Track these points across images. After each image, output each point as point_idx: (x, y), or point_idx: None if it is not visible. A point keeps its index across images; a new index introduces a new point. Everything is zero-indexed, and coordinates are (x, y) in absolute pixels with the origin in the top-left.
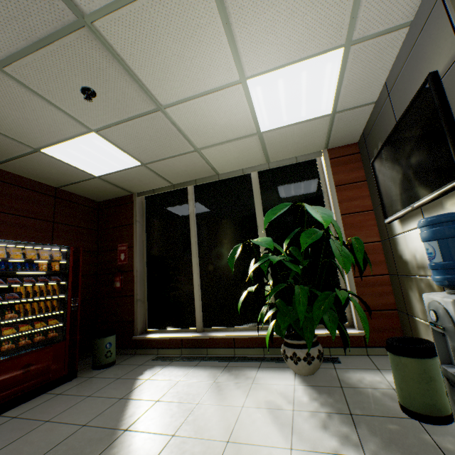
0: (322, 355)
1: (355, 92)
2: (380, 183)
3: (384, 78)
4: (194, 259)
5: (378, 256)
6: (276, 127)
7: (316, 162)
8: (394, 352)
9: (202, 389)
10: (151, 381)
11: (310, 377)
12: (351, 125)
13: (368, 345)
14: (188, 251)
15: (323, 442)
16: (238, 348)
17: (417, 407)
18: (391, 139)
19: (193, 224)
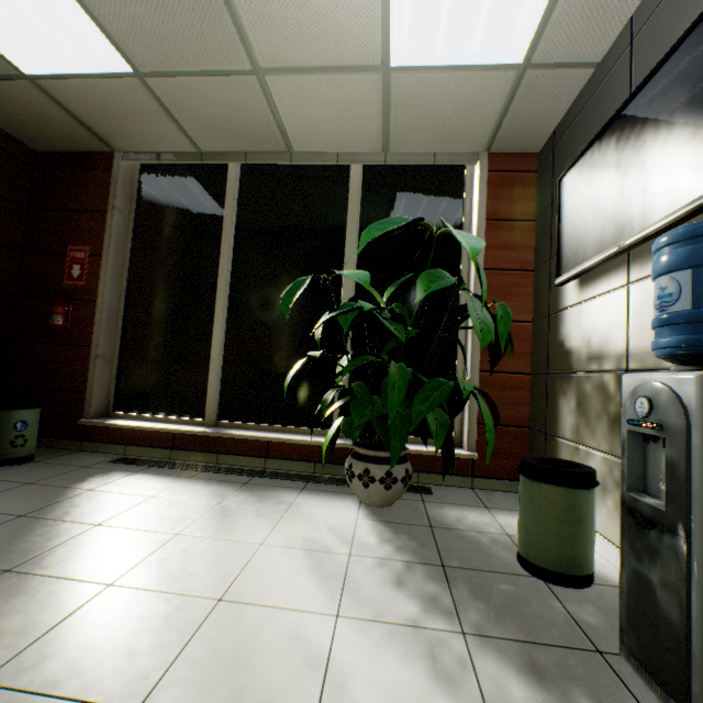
0: (410, 478)
1: (577, 23)
2: (566, 215)
3: (633, 6)
4: (220, 300)
5: (523, 344)
6: (420, 65)
7: (464, 174)
8: (533, 476)
9: (193, 512)
10: (97, 493)
11: (384, 510)
12: (542, 108)
13: (476, 475)
14: (211, 285)
15: (395, 607)
16: (273, 458)
17: (548, 561)
18: (615, 124)
19: (229, 237)
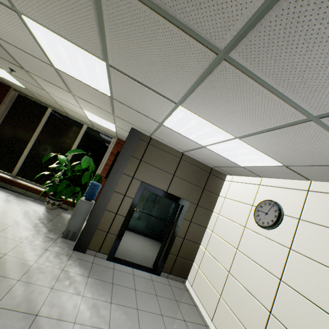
0: (60, 205)
1: (122, 133)
2: None
3: None
4: (30, 143)
5: None
6: (96, 122)
7: (112, 139)
8: None
9: (0, 198)
10: None
11: (50, 210)
12: (124, 138)
13: None
14: (30, 137)
15: (35, 221)
16: (29, 191)
17: None
18: None
19: (41, 127)
